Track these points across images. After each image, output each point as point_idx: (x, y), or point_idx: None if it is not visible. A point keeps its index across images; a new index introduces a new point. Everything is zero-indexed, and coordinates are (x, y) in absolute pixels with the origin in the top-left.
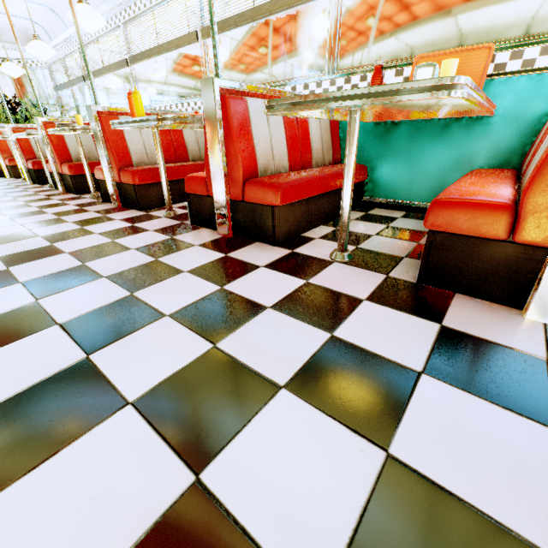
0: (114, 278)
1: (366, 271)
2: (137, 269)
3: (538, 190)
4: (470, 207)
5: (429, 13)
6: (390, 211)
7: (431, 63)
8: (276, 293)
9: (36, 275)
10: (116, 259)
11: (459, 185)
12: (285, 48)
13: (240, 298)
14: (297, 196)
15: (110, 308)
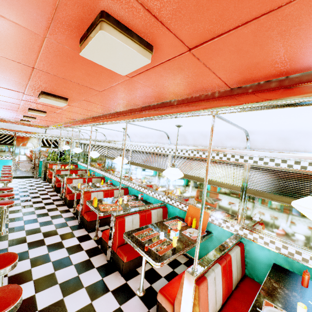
0: (61, 285)
1: (143, 305)
2: (70, 281)
3: (176, 304)
4: (165, 299)
5: (193, 193)
6: (183, 256)
7: (174, 232)
8: (106, 311)
9: (38, 276)
10: (66, 271)
11: (176, 279)
12: (154, 179)
13: (94, 311)
14: (134, 257)
15: (54, 305)
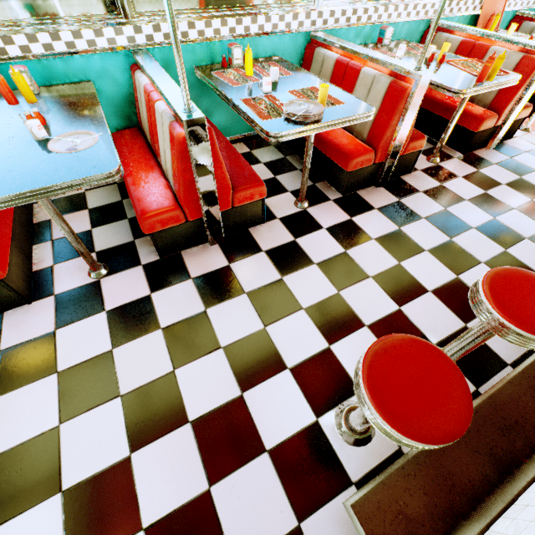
0: None
1: None
2: None
3: None
4: None
5: None
6: None
7: None
8: None
9: None
10: None
11: None
12: None
13: None
14: None
15: None
